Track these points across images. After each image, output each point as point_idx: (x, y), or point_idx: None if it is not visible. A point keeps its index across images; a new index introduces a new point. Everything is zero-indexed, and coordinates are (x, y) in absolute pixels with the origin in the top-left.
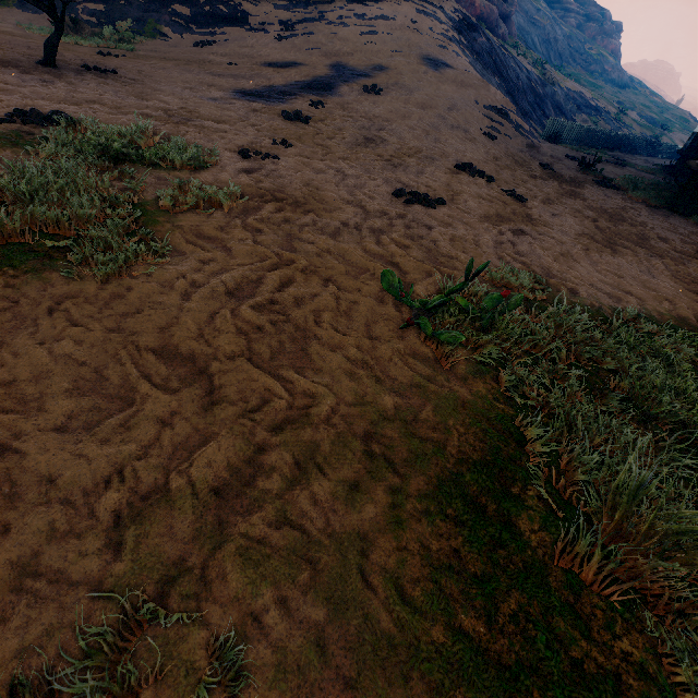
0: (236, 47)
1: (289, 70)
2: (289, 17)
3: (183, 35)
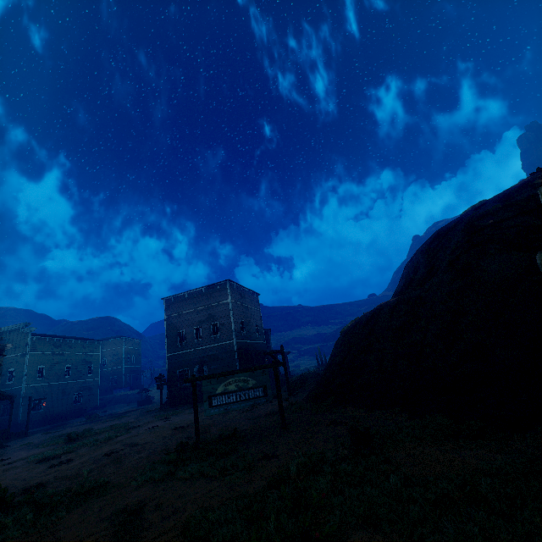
0: None
1: None
2: None
3: None
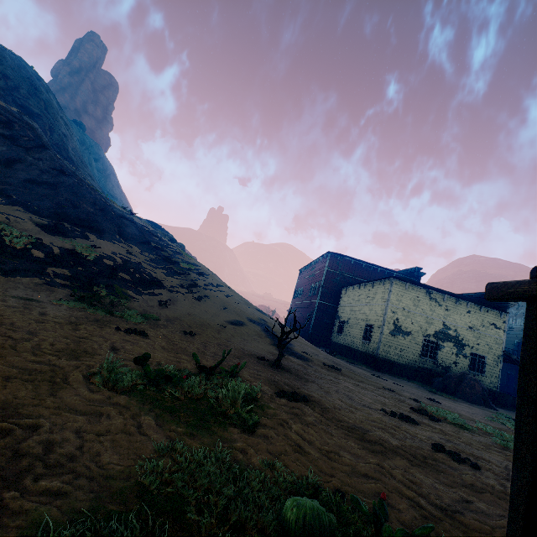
0: (187, 307)
1: (248, 327)
2: (179, 282)
3: (142, 296)
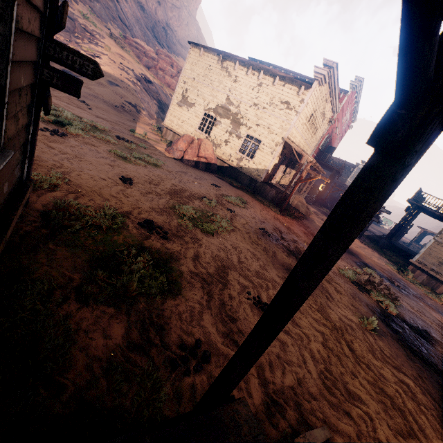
0: None
1: None
2: None
3: None
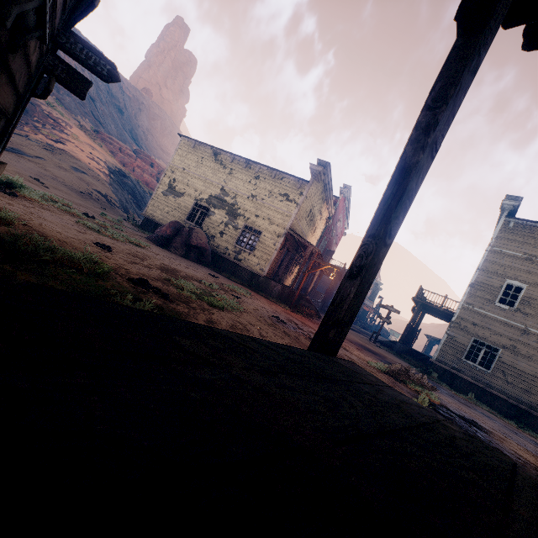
0: None
1: None
2: None
3: None
